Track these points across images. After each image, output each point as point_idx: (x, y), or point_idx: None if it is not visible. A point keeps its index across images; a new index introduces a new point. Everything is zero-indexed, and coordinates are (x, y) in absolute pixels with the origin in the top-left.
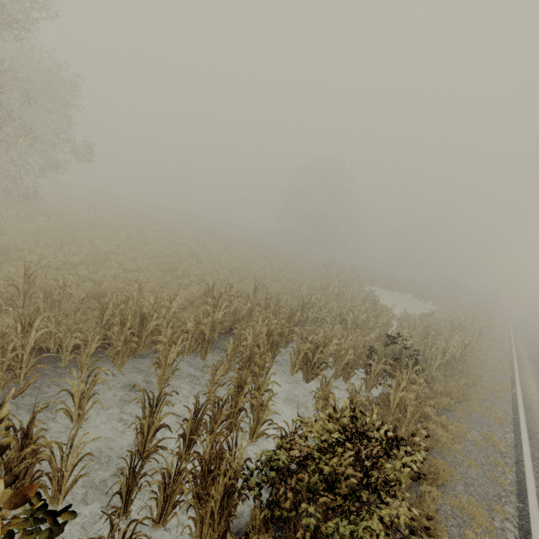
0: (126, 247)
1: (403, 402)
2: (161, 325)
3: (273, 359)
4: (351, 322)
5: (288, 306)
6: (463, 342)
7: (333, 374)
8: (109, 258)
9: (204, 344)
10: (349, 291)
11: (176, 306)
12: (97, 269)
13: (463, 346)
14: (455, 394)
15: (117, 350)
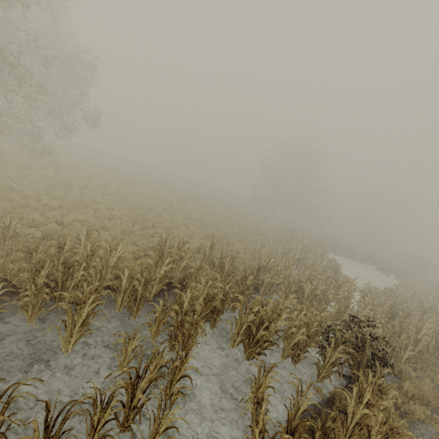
0: (111, 197)
1: (366, 420)
2: (87, 276)
3: (214, 325)
4: (309, 292)
5: (244, 267)
6: (438, 330)
7: (275, 363)
8: (89, 205)
9: (137, 301)
10: (311, 258)
11: (117, 256)
12: (69, 213)
13: (438, 335)
14: (432, 401)
15: (23, 301)
